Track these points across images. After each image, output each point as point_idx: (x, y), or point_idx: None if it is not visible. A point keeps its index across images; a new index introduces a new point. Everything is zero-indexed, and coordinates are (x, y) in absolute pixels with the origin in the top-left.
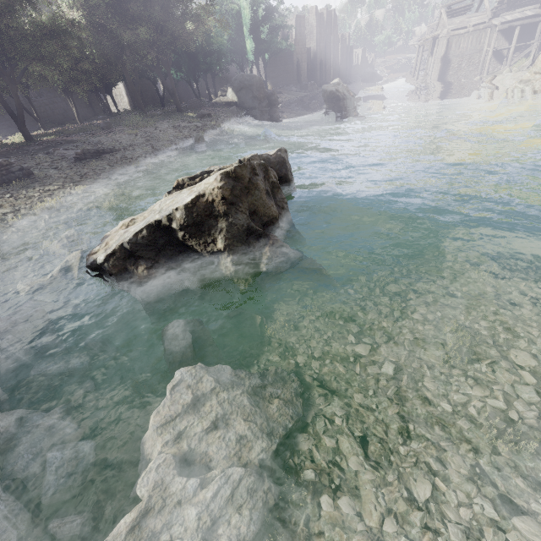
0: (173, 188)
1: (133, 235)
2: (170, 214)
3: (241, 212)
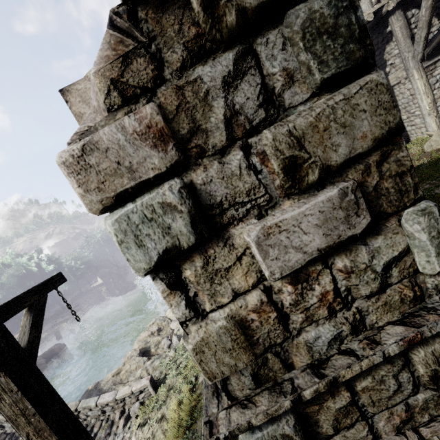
0: None
1: None
2: None
3: None
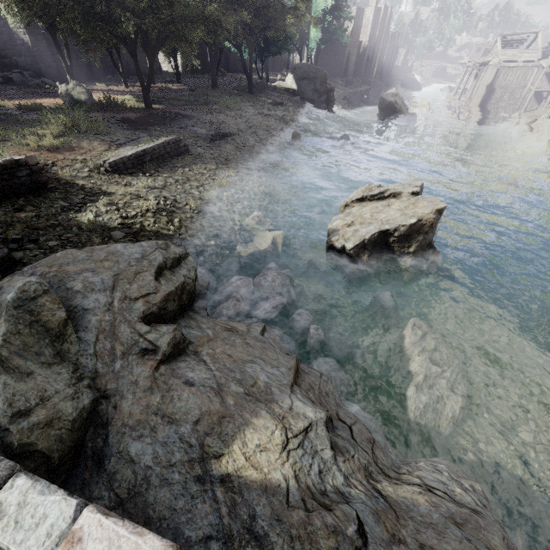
0: (355, 199)
1: (371, 235)
2: (397, 227)
3: (432, 232)
